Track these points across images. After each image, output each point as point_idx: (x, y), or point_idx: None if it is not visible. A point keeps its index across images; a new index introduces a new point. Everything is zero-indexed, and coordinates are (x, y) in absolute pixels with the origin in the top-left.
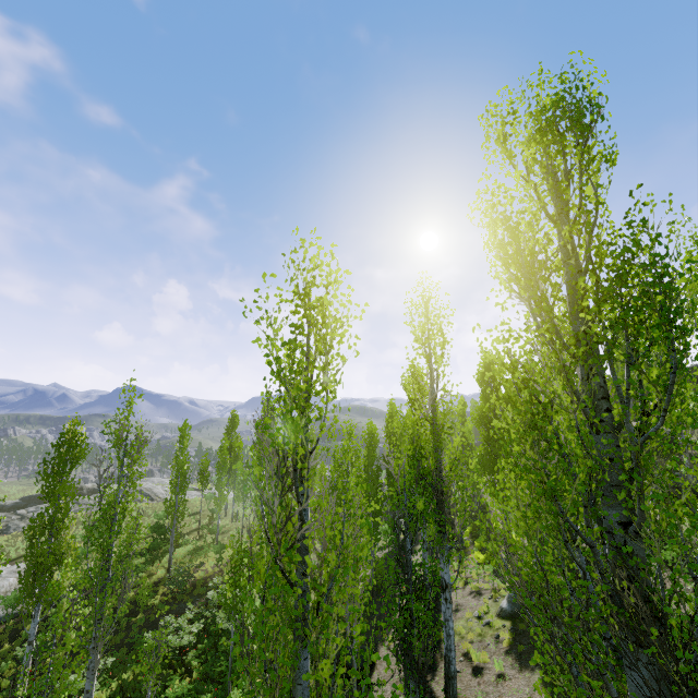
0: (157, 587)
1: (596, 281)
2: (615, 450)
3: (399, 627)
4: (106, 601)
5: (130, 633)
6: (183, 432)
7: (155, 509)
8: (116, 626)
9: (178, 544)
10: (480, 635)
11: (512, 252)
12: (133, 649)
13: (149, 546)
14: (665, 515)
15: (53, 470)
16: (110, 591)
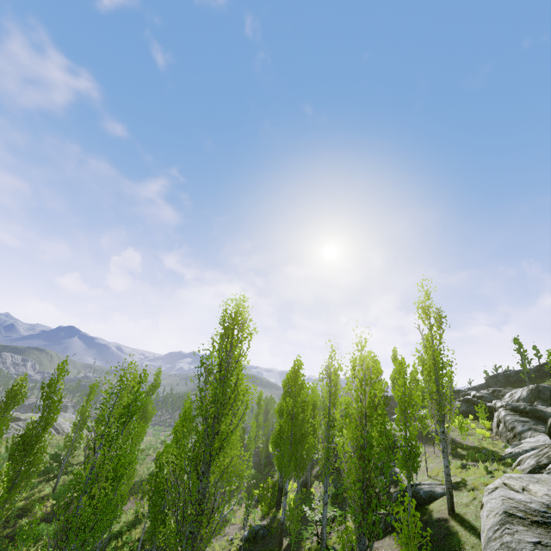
0: (42, 500)
1: (238, 379)
2: (211, 446)
3: (153, 520)
4: (10, 496)
5: (14, 529)
6: (92, 389)
7: (58, 441)
8: (6, 523)
9: (67, 471)
10: (223, 548)
11: (220, 358)
12: (13, 541)
13: (46, 469)
14: (194, 468)
15: (1, 408)
16: (15, 490)
